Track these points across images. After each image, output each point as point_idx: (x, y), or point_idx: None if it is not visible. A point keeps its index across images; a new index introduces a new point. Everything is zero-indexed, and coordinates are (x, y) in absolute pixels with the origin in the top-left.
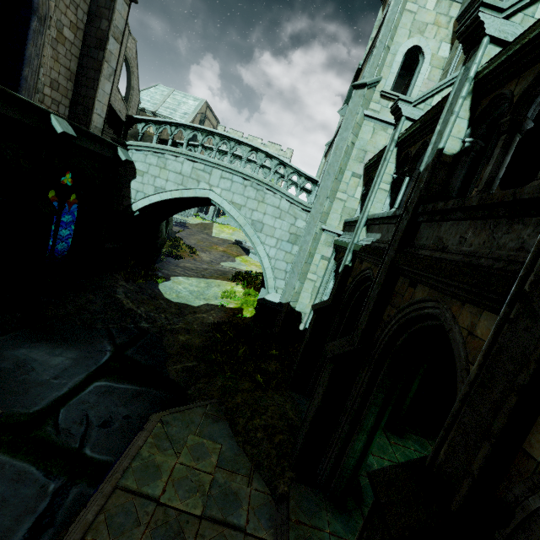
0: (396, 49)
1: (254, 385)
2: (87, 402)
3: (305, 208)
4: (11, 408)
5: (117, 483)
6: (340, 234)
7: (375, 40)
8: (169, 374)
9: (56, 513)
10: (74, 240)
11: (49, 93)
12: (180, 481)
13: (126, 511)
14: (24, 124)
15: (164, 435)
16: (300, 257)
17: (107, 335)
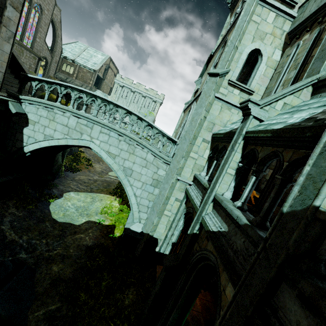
0: (243, 49)
1: None
2: None
3: (165, 162)
4: None
5: None
6: (190, 184)
7: (225, 38)
8: None
9: None
10: None
11: None
12: None
13: None
14: None
15: None
16: (159, 200)
17: None
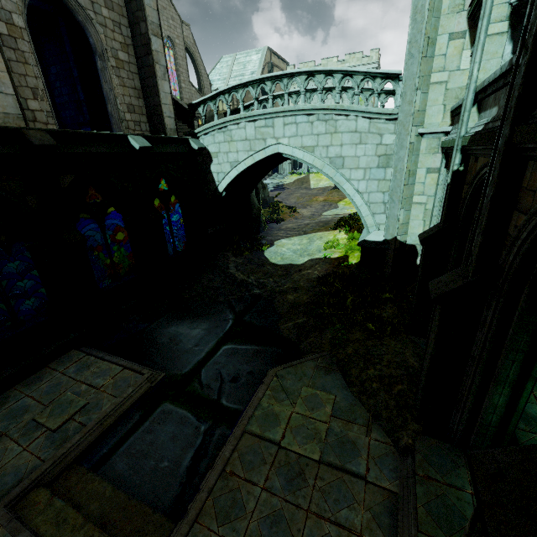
0: None
1: (366, 334)
2: (219, 362)
3: (389, 118)
4: (171, 371)
5: (244, 429)
6: (448, 132)
7: None
8: (282, 332)
9: (208, 448)
10: (187, 234)
11: (130, 118)
12: (297, 428)
13: (254, 451)
14: (114, 154)
15: (280, 388)
16: (397, 181)
17: (228, 306)
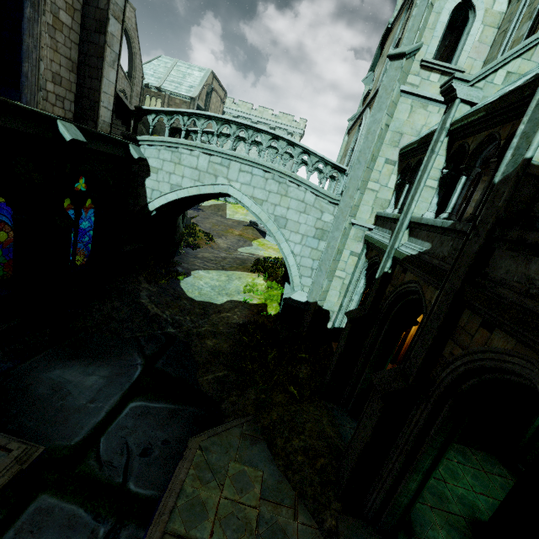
0: (442, 6)
1: (287, 396)
2: (125, 427)
3: (332, 201)
4: (53, 441)
5: (165, 528)
6: (371, 229)
7: None
8: (201, 386)
9: None
10: (94, 246)
11: (52, 89)
12: (227, 519)
13: None
14: (31, 135)
15: (204, 464)
16: (328, 255)
17: (136, 345)
